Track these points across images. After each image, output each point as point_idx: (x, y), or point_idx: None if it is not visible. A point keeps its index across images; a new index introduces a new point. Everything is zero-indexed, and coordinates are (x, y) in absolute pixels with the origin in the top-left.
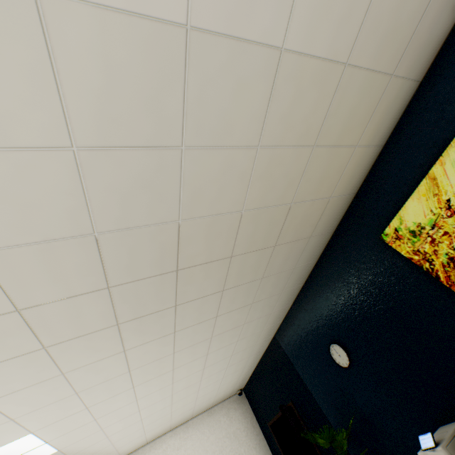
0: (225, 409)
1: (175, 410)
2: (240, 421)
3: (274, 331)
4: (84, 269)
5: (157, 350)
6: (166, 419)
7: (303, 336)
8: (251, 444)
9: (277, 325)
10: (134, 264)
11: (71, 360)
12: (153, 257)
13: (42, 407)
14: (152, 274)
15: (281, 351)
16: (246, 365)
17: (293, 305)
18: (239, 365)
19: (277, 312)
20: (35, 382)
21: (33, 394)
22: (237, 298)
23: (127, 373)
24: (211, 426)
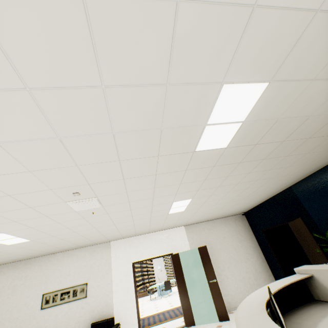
0: (233, 219)
1: (219, 211)
2: (241, 226)
3: (292, 184)
4: (288, 131)
5: (255, 176)
6: (211, 214)
7: (319, 188)
8: (247, 237)
9: (297, 181)
10: (302, 132)
11: (236, 171)
12: (310, 129)
13: (207, 188)
14: (300, 138)
15: (292, 195)
16: (262, 199)
17: (319, 170)
18: (260, 198)
19: (307, 172)
20: (220, 176)
21: (212, 182)
22: (306, 159)
23: (236, 184)
24: (226, 225)
